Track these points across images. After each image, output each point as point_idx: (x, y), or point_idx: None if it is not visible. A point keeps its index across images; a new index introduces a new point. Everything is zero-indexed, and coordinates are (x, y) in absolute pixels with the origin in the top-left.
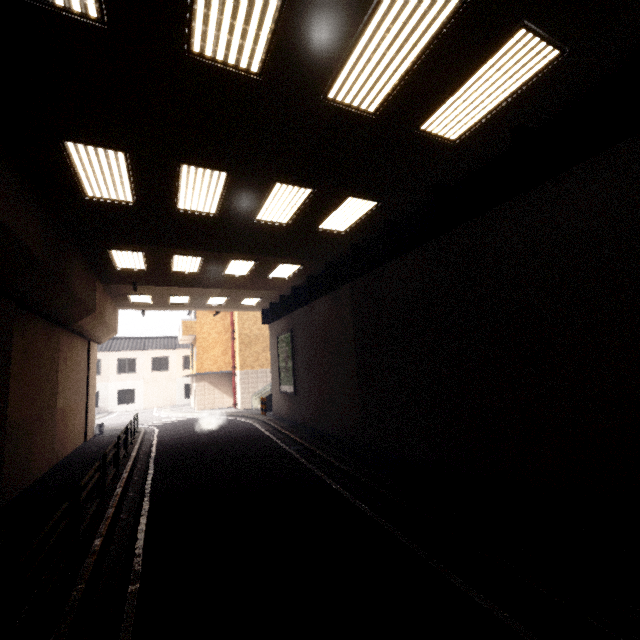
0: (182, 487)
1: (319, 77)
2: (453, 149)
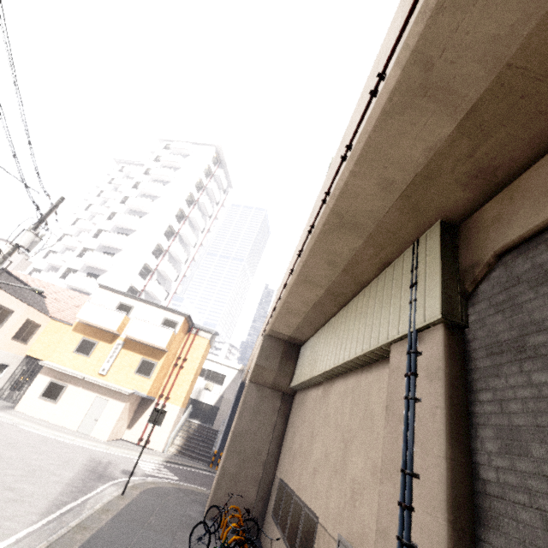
0: None
1: None
2: None
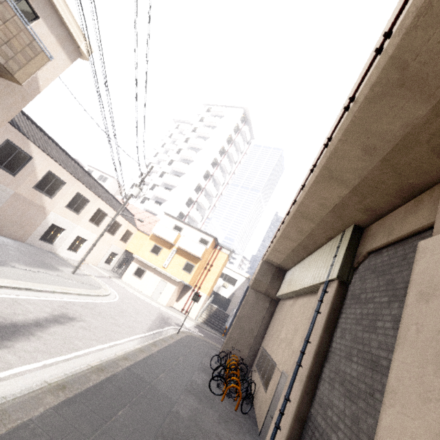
0: None
1: None
2: None
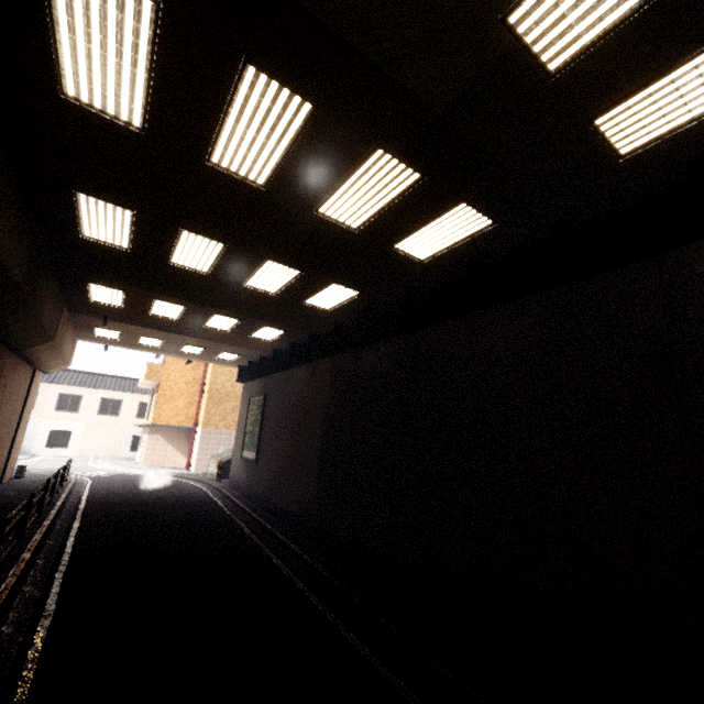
0: (110, 541)
1: (312, 198)
2: (423, 266)
